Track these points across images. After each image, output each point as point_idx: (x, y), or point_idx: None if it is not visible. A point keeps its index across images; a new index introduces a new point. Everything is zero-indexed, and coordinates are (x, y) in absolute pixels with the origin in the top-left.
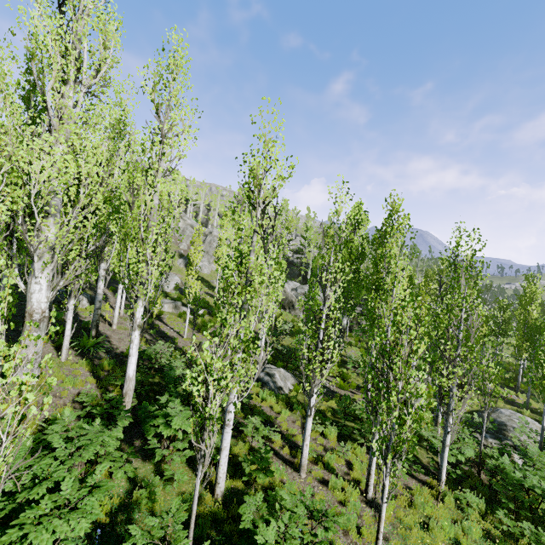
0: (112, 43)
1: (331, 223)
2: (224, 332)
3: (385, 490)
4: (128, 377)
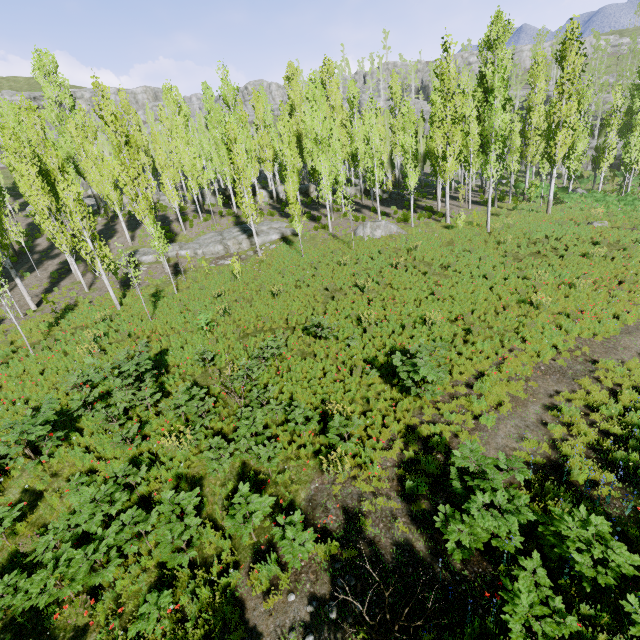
0: (510, 64)
1: (613, 106)
2: (576, 152)
3: (625, 181)
4: (526, 186)
